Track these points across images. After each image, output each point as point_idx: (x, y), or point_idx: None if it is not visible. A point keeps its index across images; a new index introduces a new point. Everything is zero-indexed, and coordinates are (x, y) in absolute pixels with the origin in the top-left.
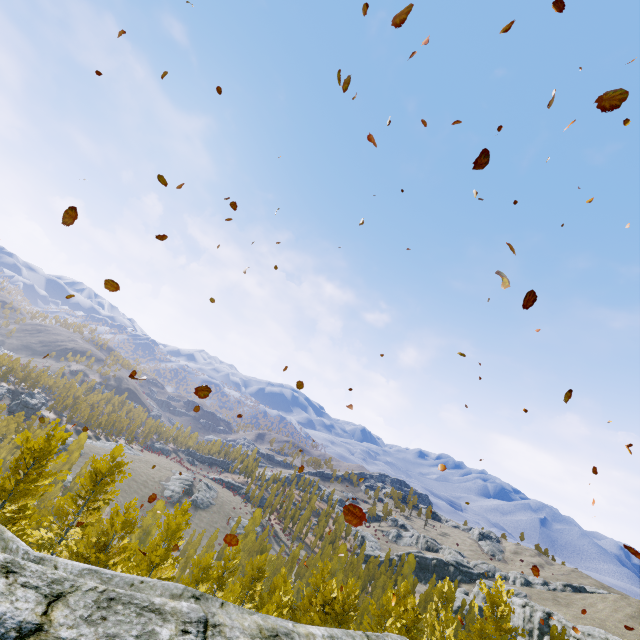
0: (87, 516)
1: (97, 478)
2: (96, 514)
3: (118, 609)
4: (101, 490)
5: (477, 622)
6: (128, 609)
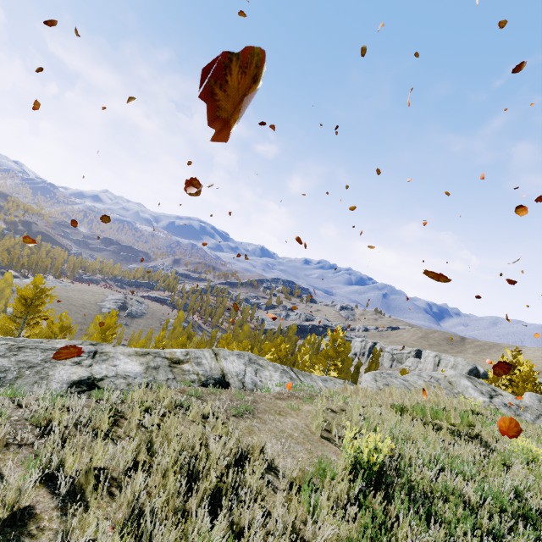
0: (30, 330)
1: (28, 303)
2: (37, 327)
3: (27, 351)
4: (34, 310)
5: (323, 350)
6: (35, 350)
